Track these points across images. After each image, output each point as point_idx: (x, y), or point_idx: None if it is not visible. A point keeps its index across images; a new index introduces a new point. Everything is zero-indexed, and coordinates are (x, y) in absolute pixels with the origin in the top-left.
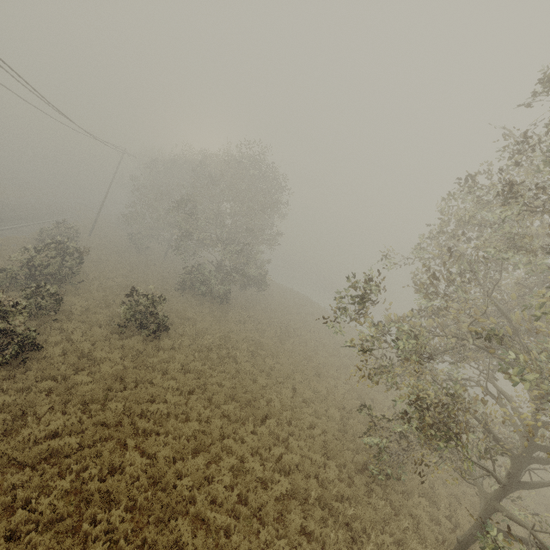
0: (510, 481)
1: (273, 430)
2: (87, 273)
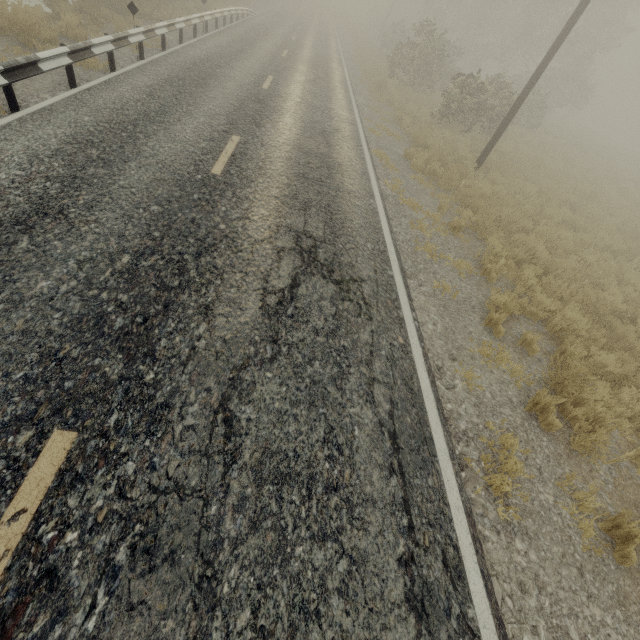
0: None
1: None
2: None
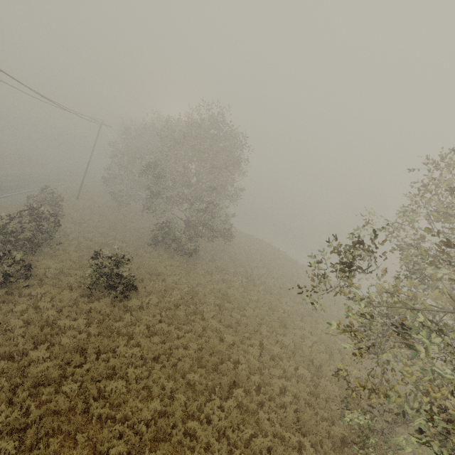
0: None
1: (241, 401)
2: (68, 234)
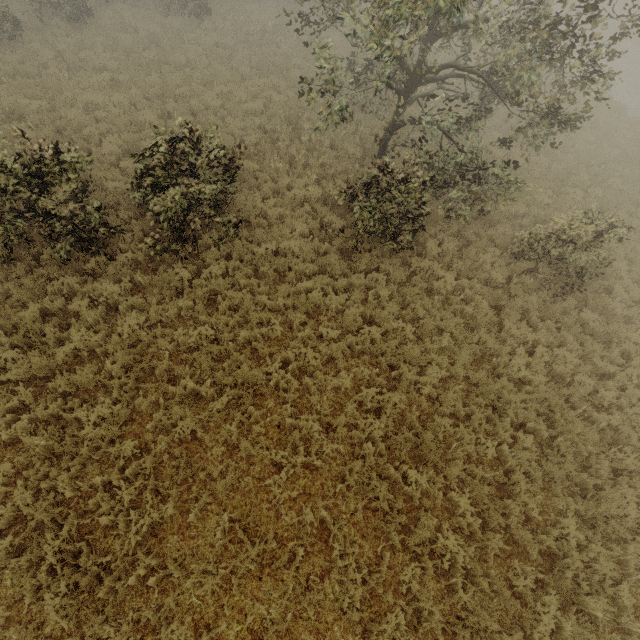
0: (416, 66)
1: (282, 91)
2: None
